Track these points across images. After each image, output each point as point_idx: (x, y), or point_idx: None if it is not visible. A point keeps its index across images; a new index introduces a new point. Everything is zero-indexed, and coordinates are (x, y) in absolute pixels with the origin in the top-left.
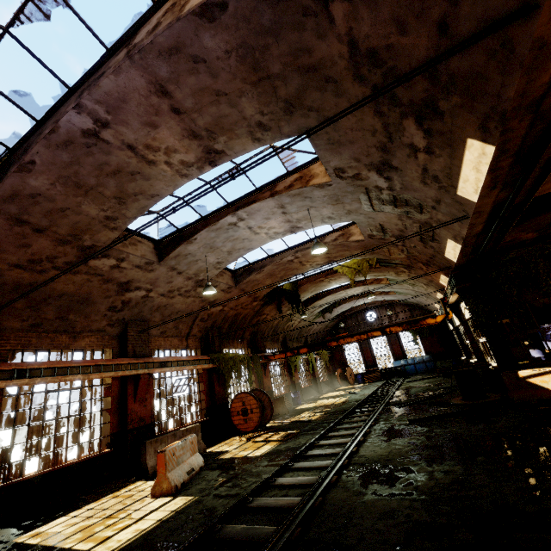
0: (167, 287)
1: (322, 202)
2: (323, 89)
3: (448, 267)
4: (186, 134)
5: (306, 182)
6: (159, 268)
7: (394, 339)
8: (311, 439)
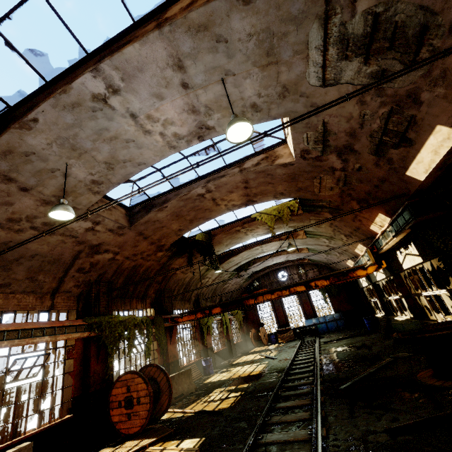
0: (4, 211)
1: (245, 59)
2: None
3: (402, 194)
4: None
5: None
6: None
7: (305, 298)
8: None
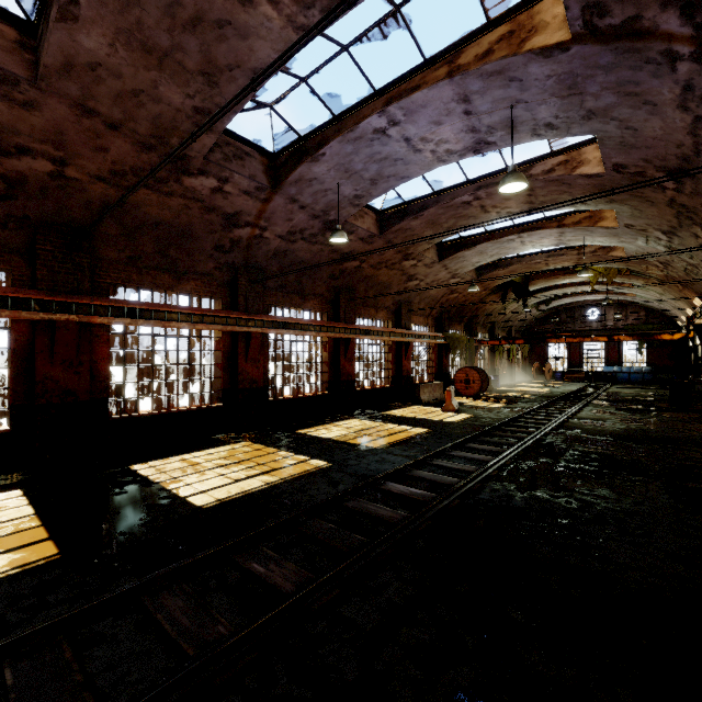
0: (432, 278)
1: (600, 234)
2: (642, 202)
3: None
4: (525, 202)
5: (594, 223)
6: (436, 265)
7: (614, 344)
8: (532, 406)
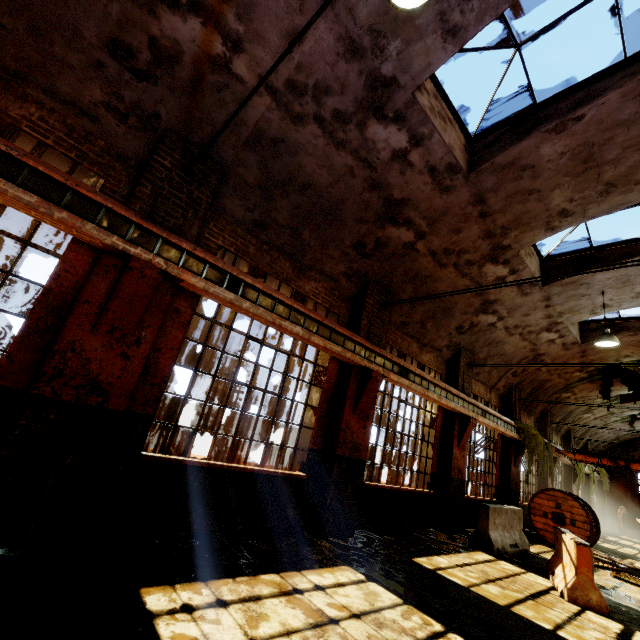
0: (518, 319)
1: None
2: None
3: None
4: None
5: None
6: (535, 293)
7: None
8: None
